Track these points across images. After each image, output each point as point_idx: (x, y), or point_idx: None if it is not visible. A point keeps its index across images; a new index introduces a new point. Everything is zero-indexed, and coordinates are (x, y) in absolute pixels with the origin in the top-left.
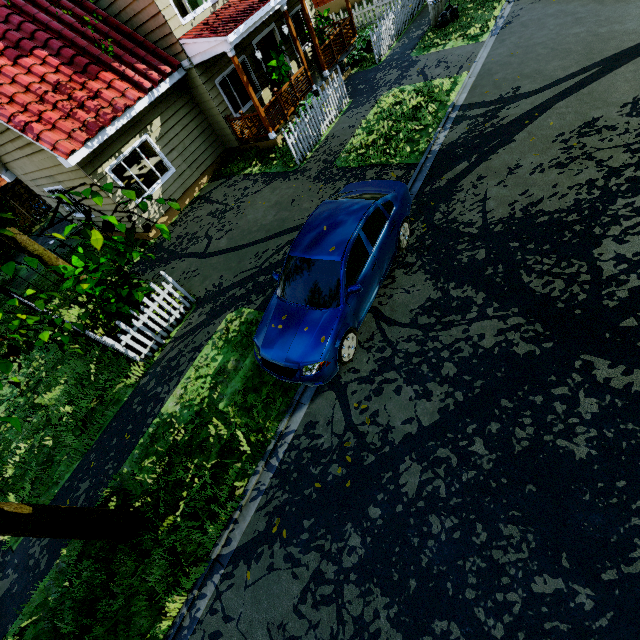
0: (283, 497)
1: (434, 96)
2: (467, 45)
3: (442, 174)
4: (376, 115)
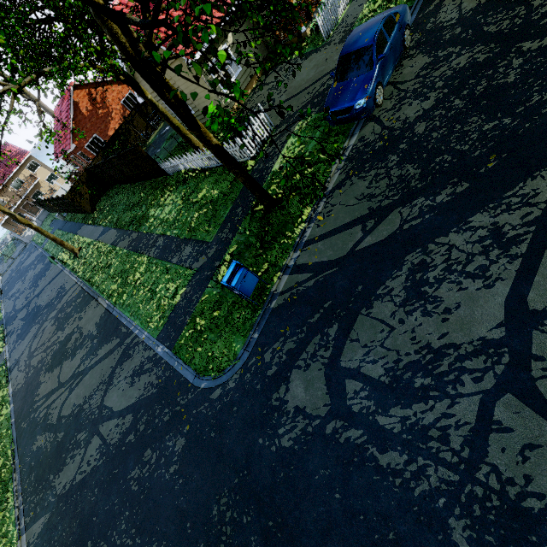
0: (352, 165)
1: None
2: None
3: (430, 4)
4: None
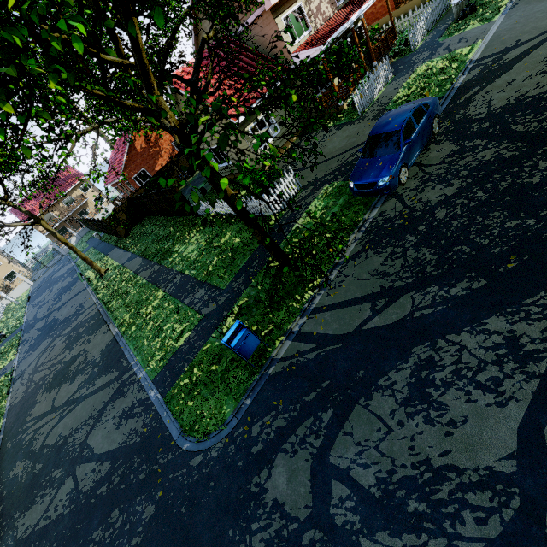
0: (370, 237)
1: (456, 58)
2: (482, 25)
3: (461, 97)
4: (413, 79)
